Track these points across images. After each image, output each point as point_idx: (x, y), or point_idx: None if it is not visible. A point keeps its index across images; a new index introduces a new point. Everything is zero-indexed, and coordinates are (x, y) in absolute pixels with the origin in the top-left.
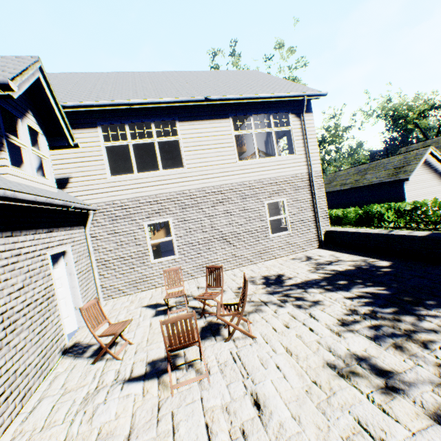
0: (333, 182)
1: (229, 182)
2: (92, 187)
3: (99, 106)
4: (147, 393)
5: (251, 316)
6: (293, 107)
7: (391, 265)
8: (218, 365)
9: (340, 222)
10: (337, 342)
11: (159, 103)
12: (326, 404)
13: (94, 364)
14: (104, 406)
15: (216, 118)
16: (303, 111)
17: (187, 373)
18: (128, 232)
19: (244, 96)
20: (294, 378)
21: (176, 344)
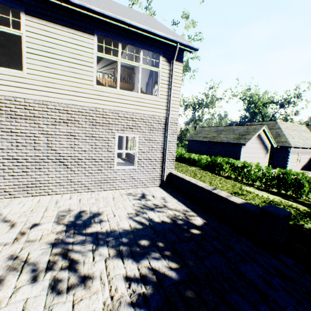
0: (199, 134)
1: (79, 104)
2: None
3: None
4: None
5: None
6: (166, 51)
7: (203, 225)
8: None
9: (195, 164)
10: None
11: None
12: None
13: None
14: None
15: (78, 30)
16: (174, 58)
17: None
18: None
19: (114, 15)
20: None
21: None
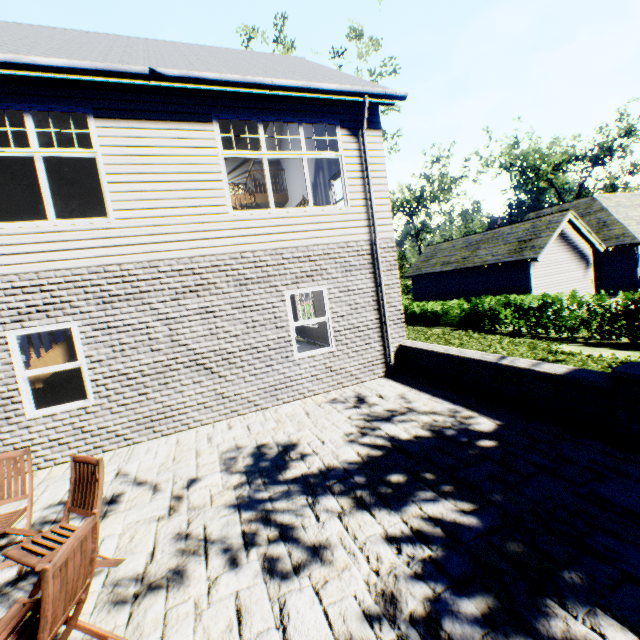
0: (432, 259)
1: (211, 252)
2: None
3: None
4: None
5: (145, 606)
6: (346, 115)
7: (498, 431)
8: None
9: (438, 321)
10: None
11: (36, 68)
12: None
13: None
14: None
15: (184, 120)
16: (363, 125)
17: None
18: None
19: (242, 77)
20: None
21: None
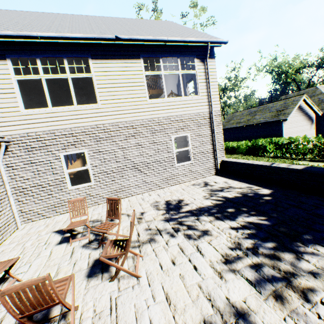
0: (231, 120)
1: (140, 118)
2: (5, 120)
3: (4, 37)
4: None
5: (144, 247)
6: (199, 52)
7: (272, 193)
8: (92, 318)
9: (235, 151)
10: (218, 287)
11: (69, 39)
12: None
13: None
14: None
15: (128, 58)
16: (207, 57)
17: None
18: (45, 162)
19: (154, 37)
20: None
21: (29, 310)
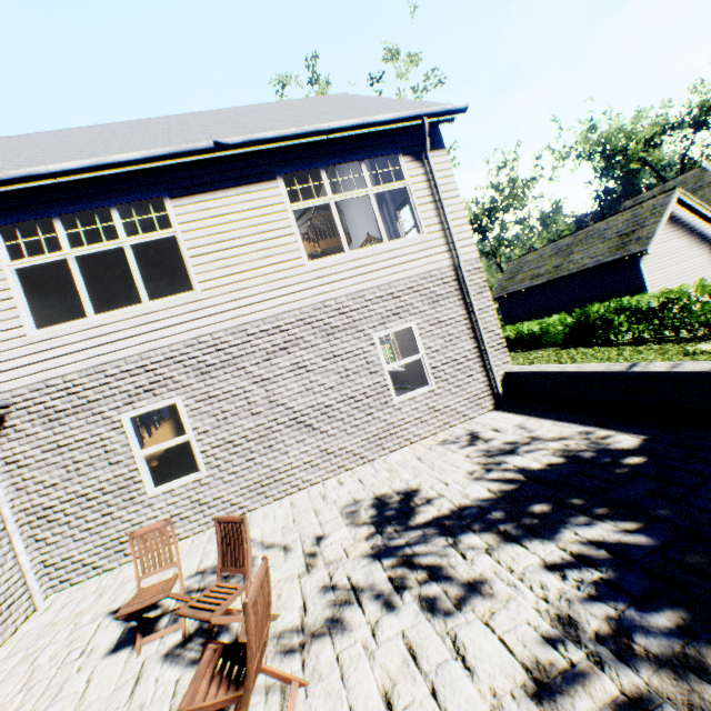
0: (517, 275)
1: (294, 307)
2: None
3: None
4: None
5: (314, 652)
6: (406, 141)
7: (645, 445)
8: None
9: (538, 343)
10: None
11: (117, 165)
12: None
13: None
14: None
15: (250, 183)
16: (426, 148)
17: None
18: (89, 440)
19: (299, 129)
20: None
21: None
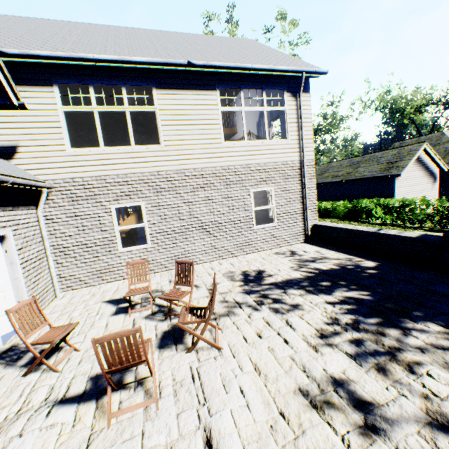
0: (325, 173)
1: (212, 166)
2: (47, 160)
3: (54, 58)
4: (79, 422)
5: (222, 320)
6: (290, 84)
7: (377, 266)
8: (173, 385)
9: (329, 215)
10: (314, 360)
11: (132, 63)
12: (292, 448)
13: (25, 376)
14: (19, 440)
15: (201, 89)
16: (300, 90)
17: (133, 395)
18: (92, 216)
19: (235, 64)
20: (259, 408)
21: (116, 365)
